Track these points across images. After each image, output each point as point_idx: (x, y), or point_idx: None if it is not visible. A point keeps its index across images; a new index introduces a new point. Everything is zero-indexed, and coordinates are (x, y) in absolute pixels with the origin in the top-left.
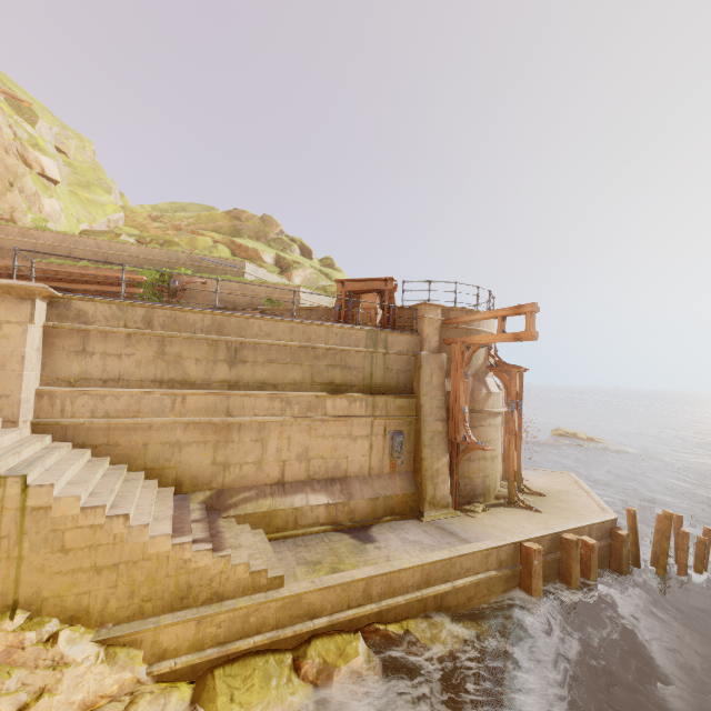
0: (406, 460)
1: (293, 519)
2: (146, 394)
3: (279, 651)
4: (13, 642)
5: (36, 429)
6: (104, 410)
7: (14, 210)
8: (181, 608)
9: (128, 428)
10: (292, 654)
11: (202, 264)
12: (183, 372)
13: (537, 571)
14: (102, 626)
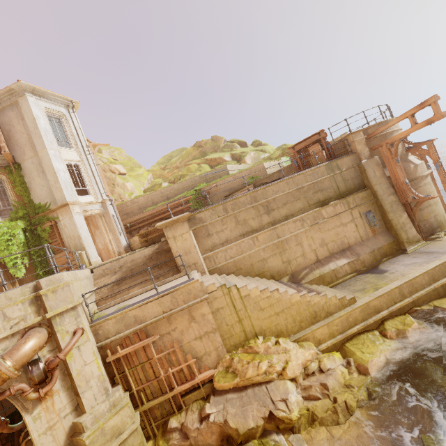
0: (379, 225)
1: (334, 275)
2: (241, 243)
3: (369, 331)
4: (265, 347)
5: (209, 273)
6: (229, 256)
7: (120, 195)
8: (316, 322)
9: (241, 260)
10: (377, 331)
11: (207, 177)
12: (250, 226)
13: None
14: (289, 336)
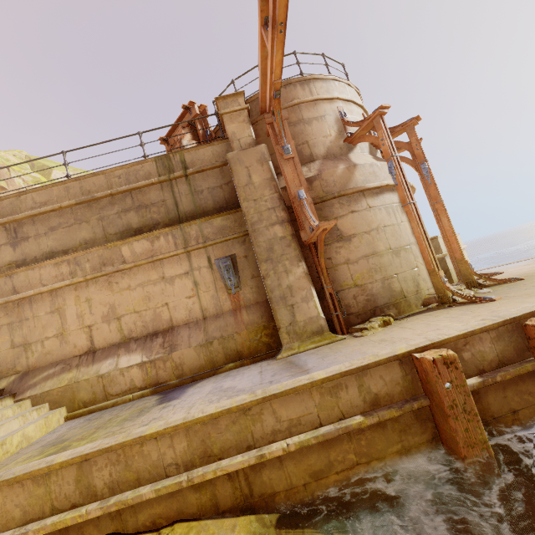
0: (252, 288)
1: (101, 389)
2: None
3: None
4: None
5: None
6: None
7: None
8: None
9: None
10: None
11: None
12: None
13: (457, 404)
14: None
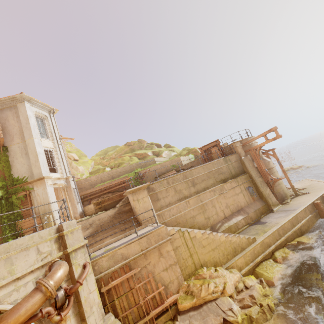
0: (255, 195)
1: (236, 227)
2: (179, 205)
3: (267, 259)
4: (209, 273)
5: None
6: (172, 214)
7: (74, 175)
8: (236, 255)
9: (179, 217)
10: (271, 259)
11: (141, 165)
12: (183, 194)
13: (323, 209)
14: (222, 266)
